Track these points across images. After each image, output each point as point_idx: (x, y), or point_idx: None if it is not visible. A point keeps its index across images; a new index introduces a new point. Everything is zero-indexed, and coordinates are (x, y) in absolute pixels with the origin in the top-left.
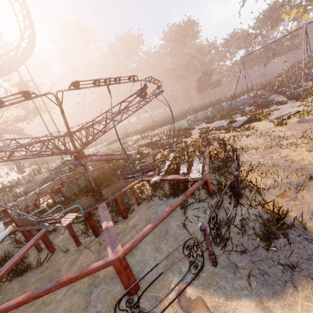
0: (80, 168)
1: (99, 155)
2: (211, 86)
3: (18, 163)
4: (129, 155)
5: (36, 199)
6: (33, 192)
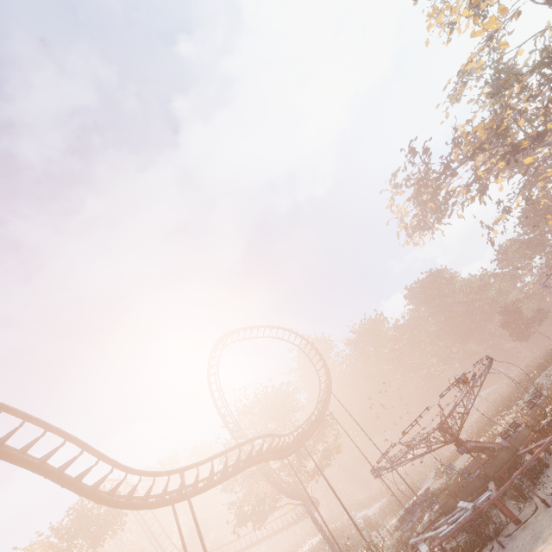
0: (454, 478)
1: (472, 442)
2: (534, 323)
3: (333, 546)
4: (498, 445)
5: (441, 512)
6: (422, 524)
